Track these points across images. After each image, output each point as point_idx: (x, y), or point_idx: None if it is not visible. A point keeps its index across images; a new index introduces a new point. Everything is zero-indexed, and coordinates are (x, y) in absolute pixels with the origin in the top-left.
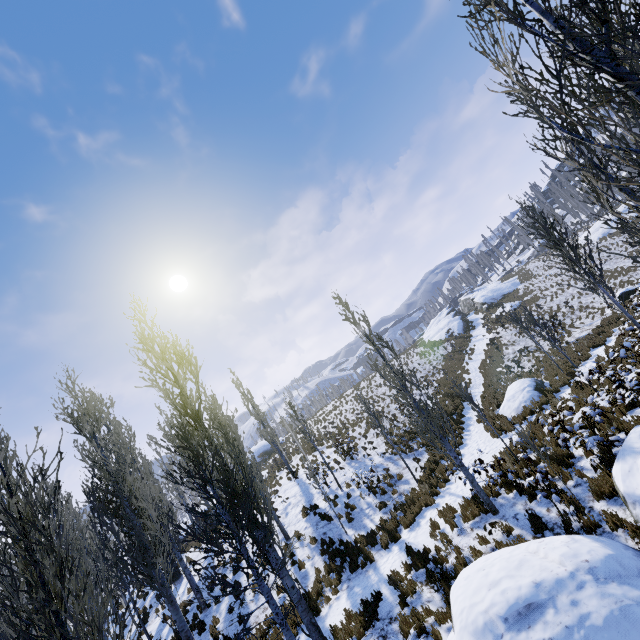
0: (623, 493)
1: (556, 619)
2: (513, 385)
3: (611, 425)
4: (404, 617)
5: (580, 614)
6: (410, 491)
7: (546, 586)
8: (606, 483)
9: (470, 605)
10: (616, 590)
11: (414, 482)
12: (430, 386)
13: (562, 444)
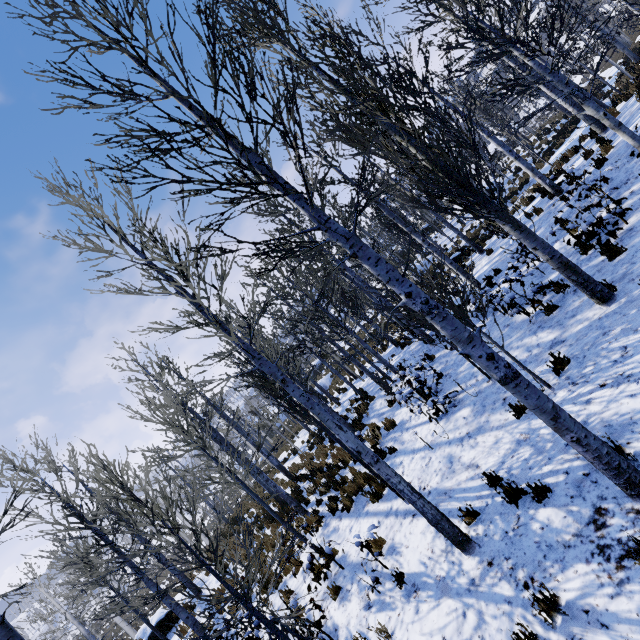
0: None
1: None
2: None
3: None
4: None
5: None
6: None
7: None
8: None
9: None
10: None
11: None
12: None
13: None
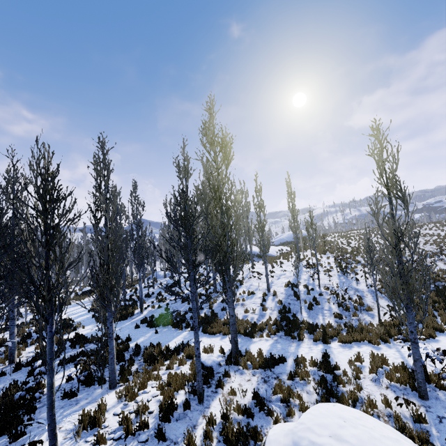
0: None
1: None
2: None
3: None
4: (281, 384)
5: None
6: (368, 323)
7: None
8: None
9: (309, 427)
10: None
11: (378, 320)
12: None
13: None
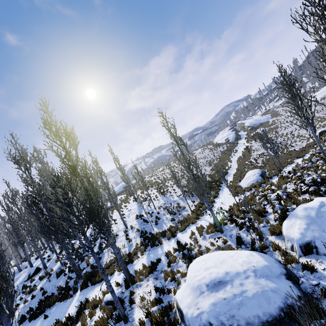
0: (284, 235)
1: (230, 290)
2: (250, 172)
3: (291, 200)
4: (167, 272)
5: (242, 290)
6: (187, 215)
7: (231, 274)
8: (278, 228)
9: (194, 275)
10: (263, 282)
11: (190, 211)
12: (210, 166)
13: (262, 207)
